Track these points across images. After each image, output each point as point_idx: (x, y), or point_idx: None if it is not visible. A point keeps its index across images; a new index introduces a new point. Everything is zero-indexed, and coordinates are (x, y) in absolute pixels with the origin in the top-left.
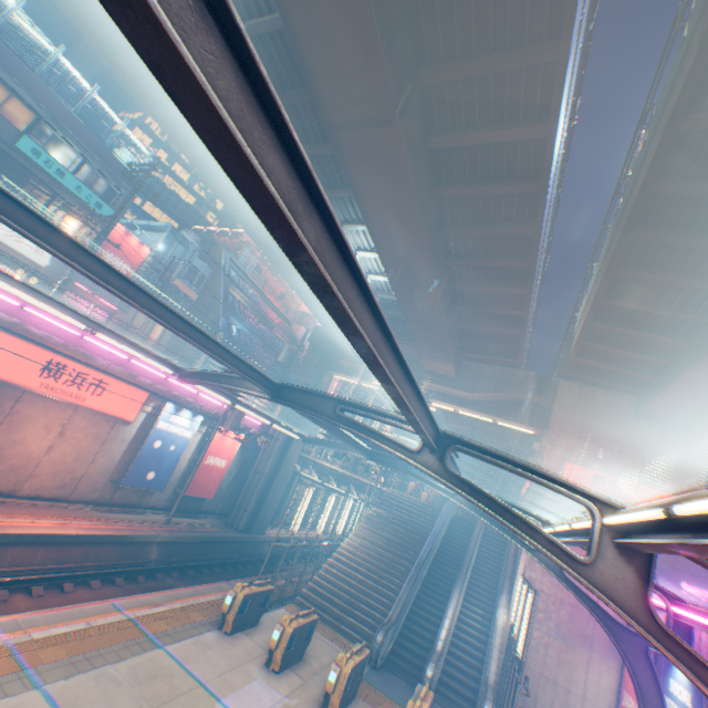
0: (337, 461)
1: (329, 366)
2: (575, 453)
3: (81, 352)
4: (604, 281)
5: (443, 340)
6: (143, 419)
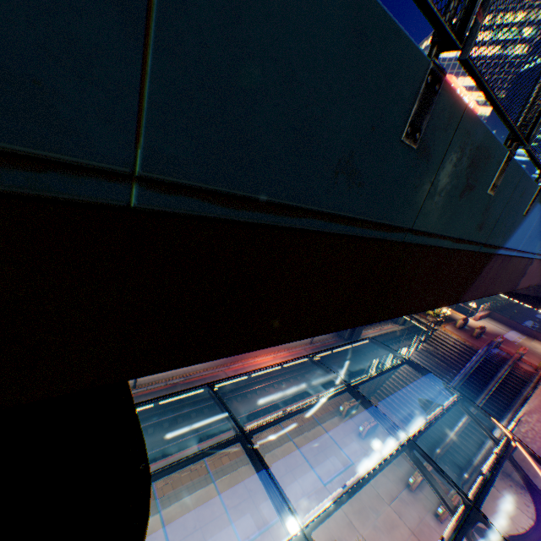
0: None
1: None
2: None
3: None
4: None
5: None
6: None
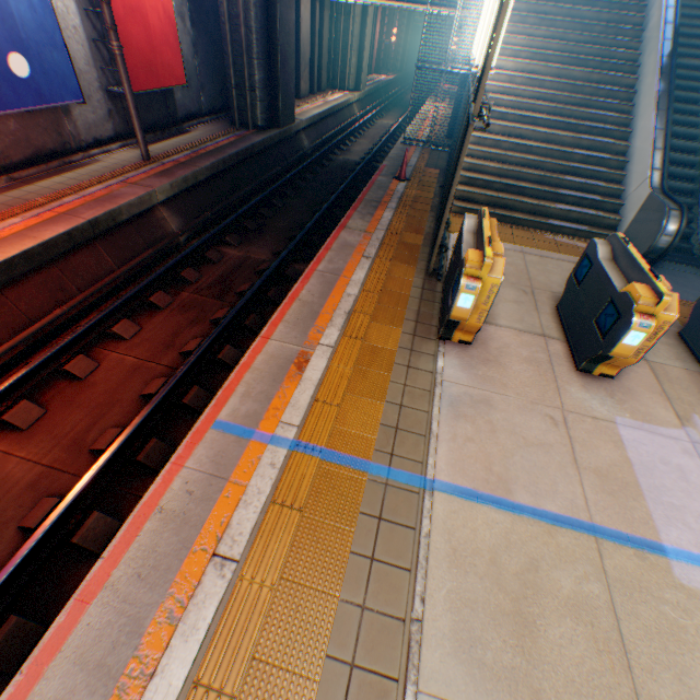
0: None
1: None
2: None
3: None
4: None
5: None
6: None
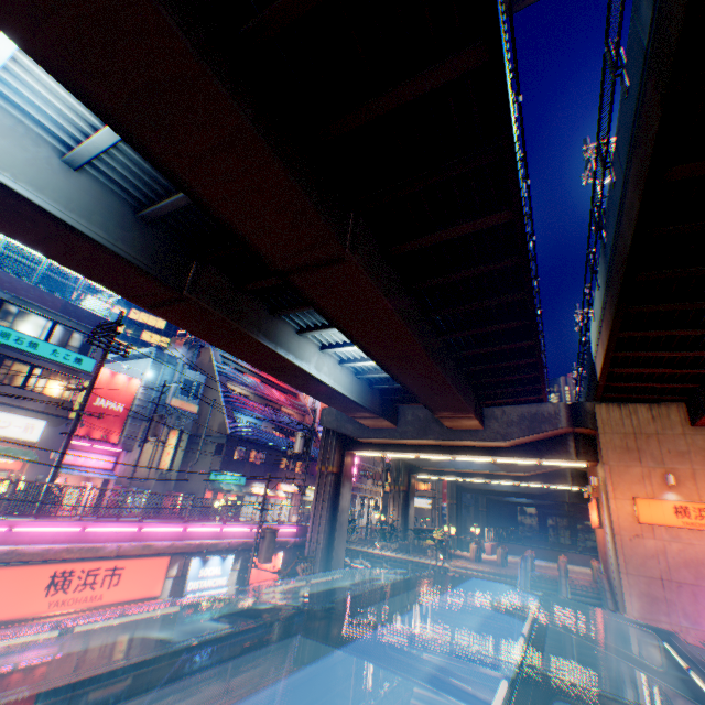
0: (387, 545)
1: (347, 446)
2: (643, 484)
3: (85, 548)
4: (616, 318)
5: (459, 404)
6: (170, 586)
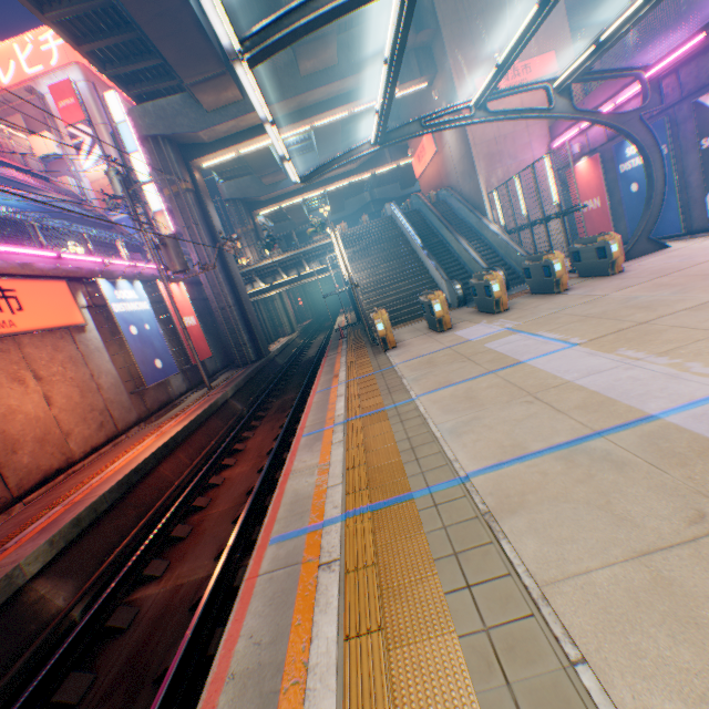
0: (275, 254)
1: (190, 157)
2: (478, 68)
3: None
4: None
5: None
6: (91, 319)
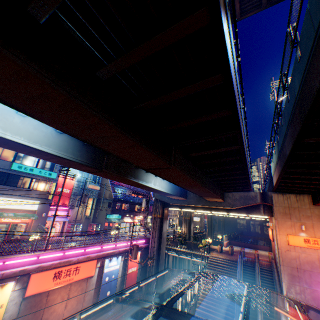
0: (182, 246)
1: (165, 205)
2: (291, 229)
3: (65, 261)
4: (282, 172)
5: (214, 196)
6: (97, 271)
